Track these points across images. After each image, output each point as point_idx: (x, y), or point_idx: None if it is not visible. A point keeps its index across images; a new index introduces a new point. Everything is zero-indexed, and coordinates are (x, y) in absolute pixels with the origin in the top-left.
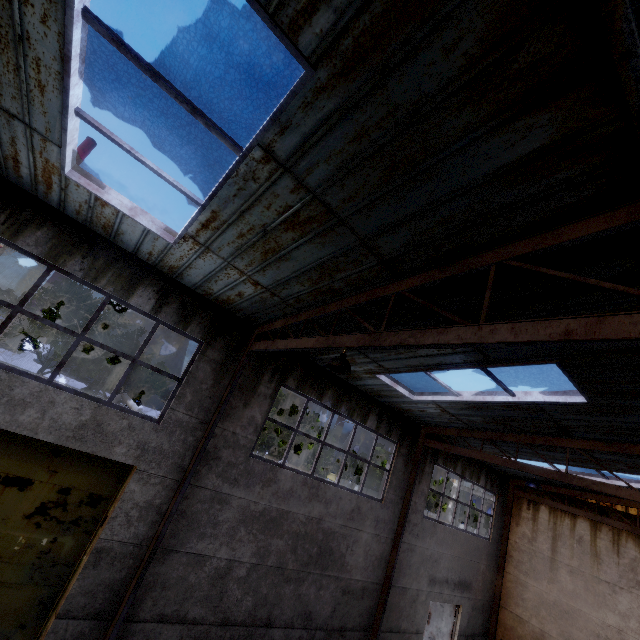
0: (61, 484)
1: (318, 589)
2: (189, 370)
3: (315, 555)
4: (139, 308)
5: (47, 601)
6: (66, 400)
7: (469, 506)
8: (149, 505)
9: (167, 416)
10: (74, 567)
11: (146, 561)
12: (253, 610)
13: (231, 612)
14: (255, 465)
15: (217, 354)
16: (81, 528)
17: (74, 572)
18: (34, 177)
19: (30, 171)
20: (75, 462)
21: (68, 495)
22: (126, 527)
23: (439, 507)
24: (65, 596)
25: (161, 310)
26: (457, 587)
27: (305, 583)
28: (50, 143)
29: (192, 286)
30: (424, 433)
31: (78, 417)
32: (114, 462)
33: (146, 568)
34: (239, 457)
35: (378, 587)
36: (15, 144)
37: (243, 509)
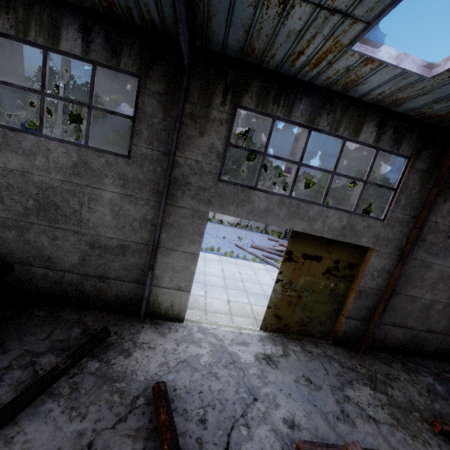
0: (334, 258)
1: None
2: (401, 181)
3: None
4: (364, 142)
5: (337, 310)
6: (333, 214)
7: None
8: (382, 269)
9: (389, 216)
10: (346, 297)
11: (387, 298)
12: (446, 327)
13: (432, 326)
14: None
15: (422, 164)
16: (346, 280)
17: (347, 299)
18: (307, 62)
19: (307, 58)
20: (338, 247)
21: (338, 264)
22: (371, 280)
23: None
24: (346, 309)
25: (380, 139)
26: None
27: None
28: (358, 23)
29: (404, 111)
30: None
31: (340, 223)
32: (358, 246)
33: (388, 302)
34: (439, 239)
35: None
36: (313, 39)
37: (441, 271)
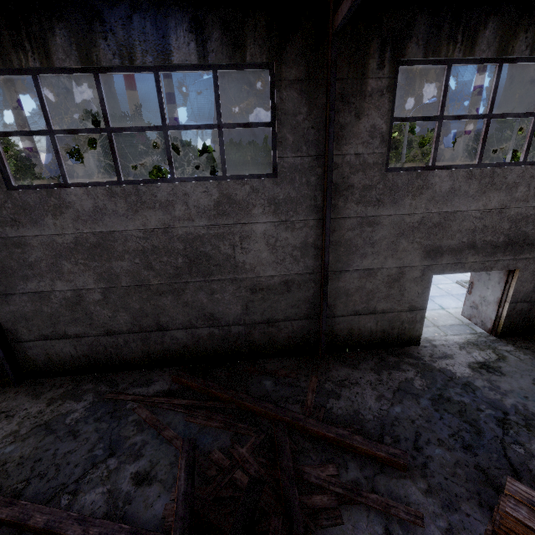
0: None
1: (210, 294)
2: None
3: (184, 265)
4: None
5: None
6: None
7: (534, 115)
8: None
9: None
10: None
11: None
12: (135, 321)
13: (111, 326)
14: (25, 198)
15: None
16: None
17: None
18: None
19: None
20: None
21: None
22: None
23: (433, 144)
24: None
25: None
26: (502, 249)
27: (187, 292)
28: None
29: None
30: (332, 7)
31: None
32: None
33: None
34: None
35: (313, 277)
36: None
37: (49, 245)
